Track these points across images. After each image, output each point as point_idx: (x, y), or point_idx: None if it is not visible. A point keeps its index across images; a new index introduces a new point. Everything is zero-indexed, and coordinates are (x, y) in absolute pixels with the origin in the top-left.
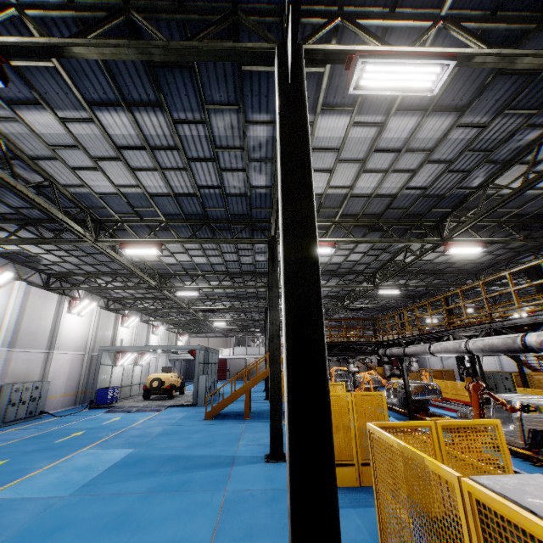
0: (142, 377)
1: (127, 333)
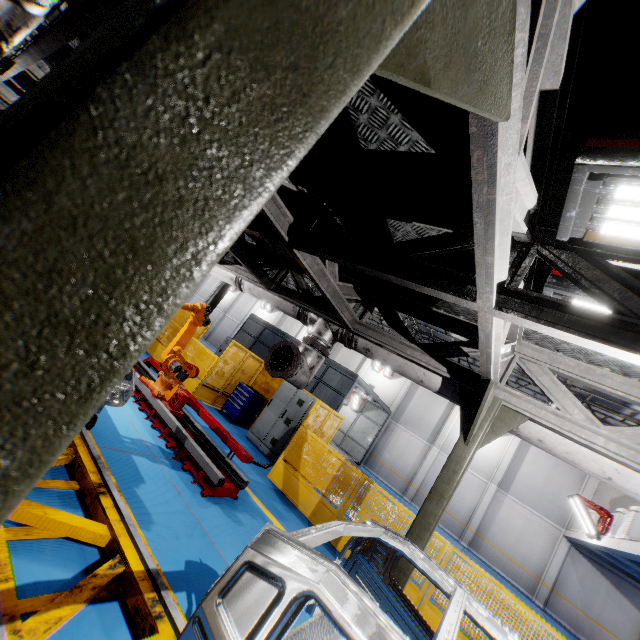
0: (354, 431)
1: (386, 385)
